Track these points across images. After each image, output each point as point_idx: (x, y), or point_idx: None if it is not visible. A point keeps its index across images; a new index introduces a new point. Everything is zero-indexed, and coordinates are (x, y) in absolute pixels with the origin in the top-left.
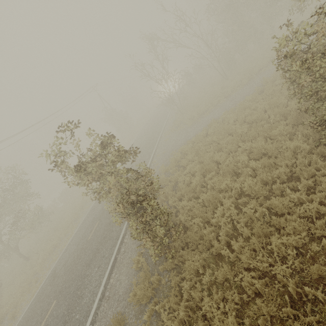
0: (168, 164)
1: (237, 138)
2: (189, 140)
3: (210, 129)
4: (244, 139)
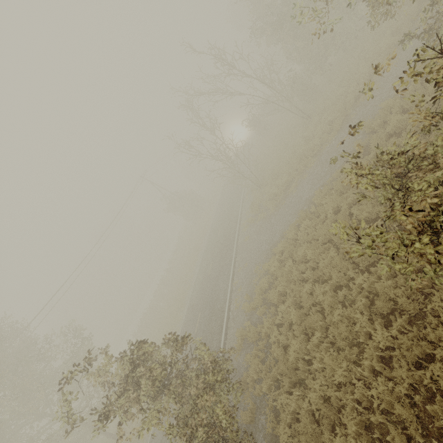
0: (253, 292)
1: (343, 263)
2: (274, 249)
3: (300, 228)
4: (356, 260)
